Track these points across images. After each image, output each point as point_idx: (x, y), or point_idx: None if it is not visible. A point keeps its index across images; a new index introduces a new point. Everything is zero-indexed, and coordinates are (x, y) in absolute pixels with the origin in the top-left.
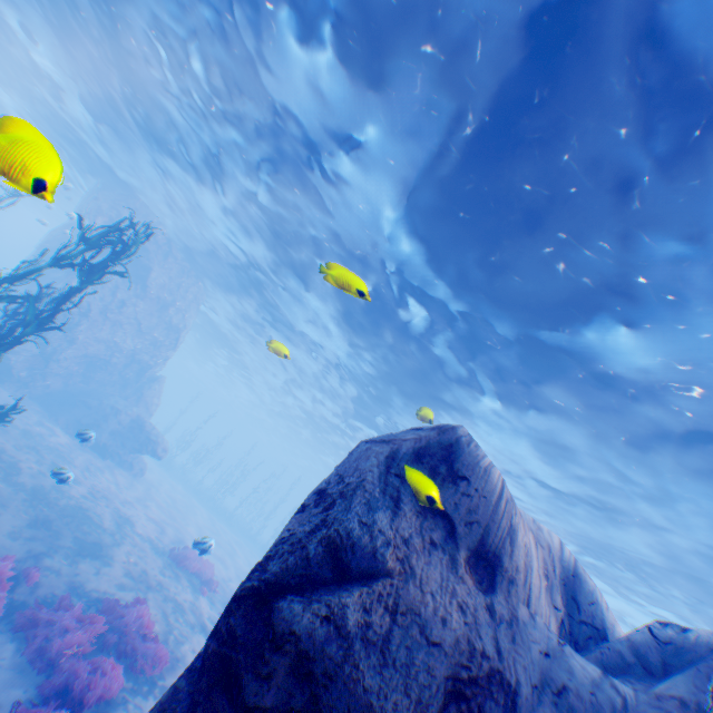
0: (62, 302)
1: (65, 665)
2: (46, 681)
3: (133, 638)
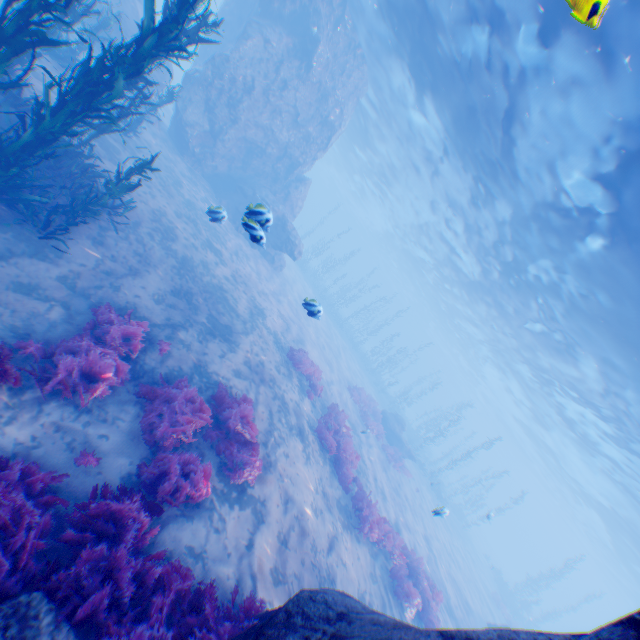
0: (185, 1)
1: (159, 456)
2: (142, 463)
3: (231, 440)
